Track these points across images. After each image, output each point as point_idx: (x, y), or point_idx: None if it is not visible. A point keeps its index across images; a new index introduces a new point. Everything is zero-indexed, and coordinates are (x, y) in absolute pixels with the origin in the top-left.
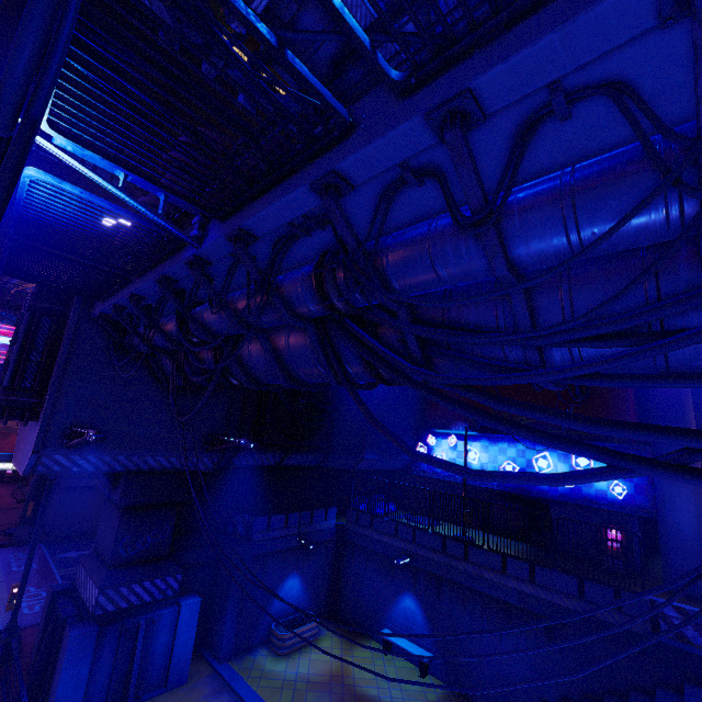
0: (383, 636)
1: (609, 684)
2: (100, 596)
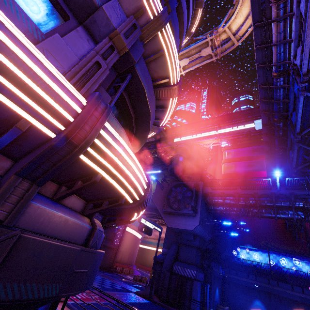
0: None
1: None
2: (196, 273)
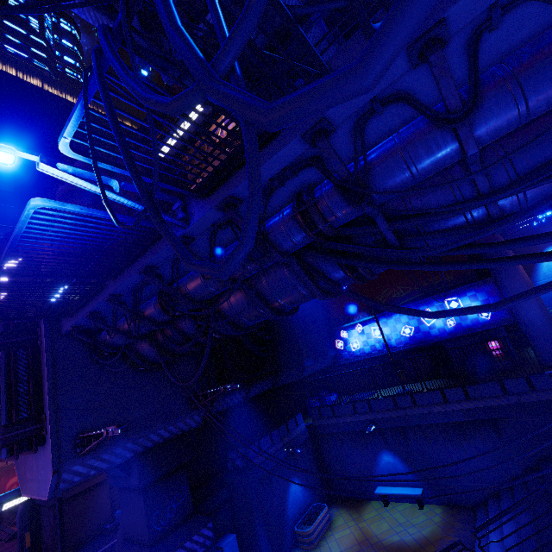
0: (379, 493)
1: (550, 444)
2: None
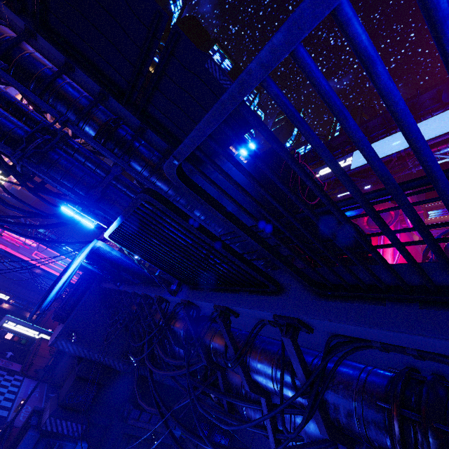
0: None
1: None
2: (48, 419)
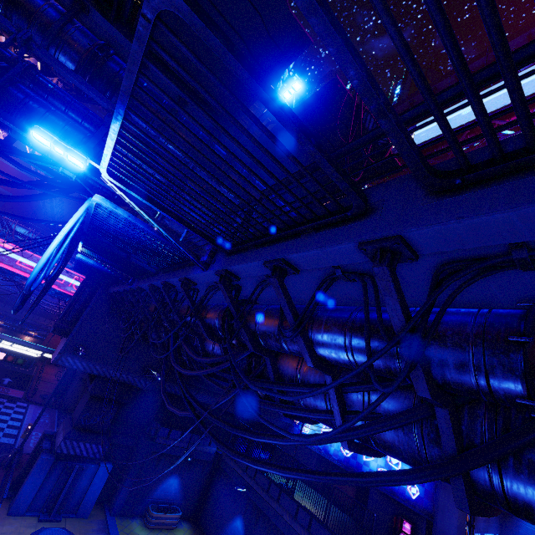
0: None
1: None
2: (62, 442)
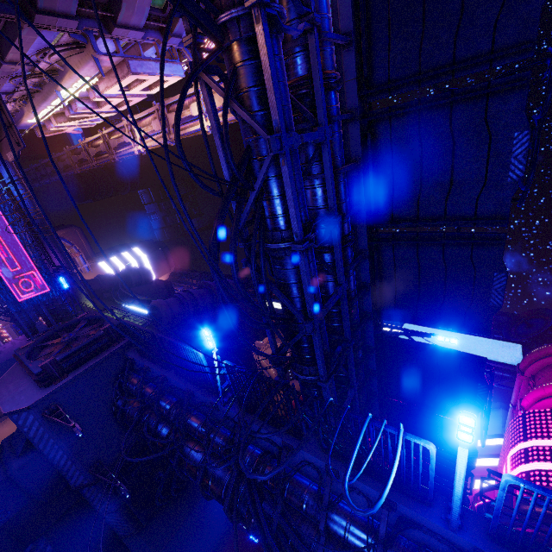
0: None
1: None
2: None
